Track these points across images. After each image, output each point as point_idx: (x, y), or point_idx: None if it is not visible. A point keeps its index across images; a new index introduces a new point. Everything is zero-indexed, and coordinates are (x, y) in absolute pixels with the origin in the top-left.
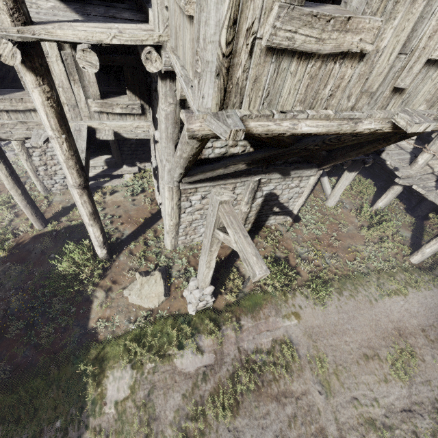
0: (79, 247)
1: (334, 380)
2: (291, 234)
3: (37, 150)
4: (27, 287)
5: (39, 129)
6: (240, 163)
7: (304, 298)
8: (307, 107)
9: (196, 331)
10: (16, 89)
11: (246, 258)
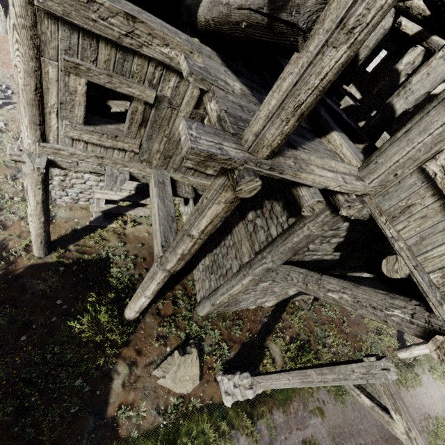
0: (103, 302)
1: None
2: (312, 313)
3: None
4: (20, 345)
5: (113, 167)
6: None
7: (326, 392)
8: None
9: (232, 430)
10: (107, 119)
11: None
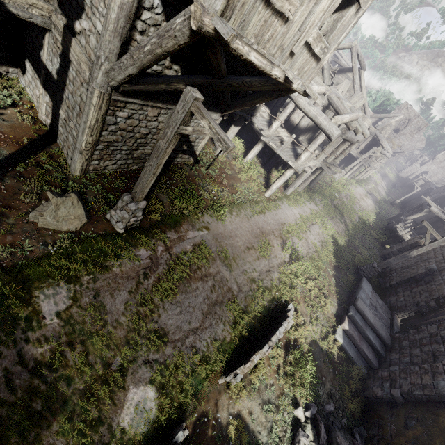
0: None
1: (233, 262)
2: (194, 172)
3: None
4: None
5: None
6: (182, 83)
7: (210, 216)
8: (257, 42)
9: (129, 245)
10: None
11: (221, 137)
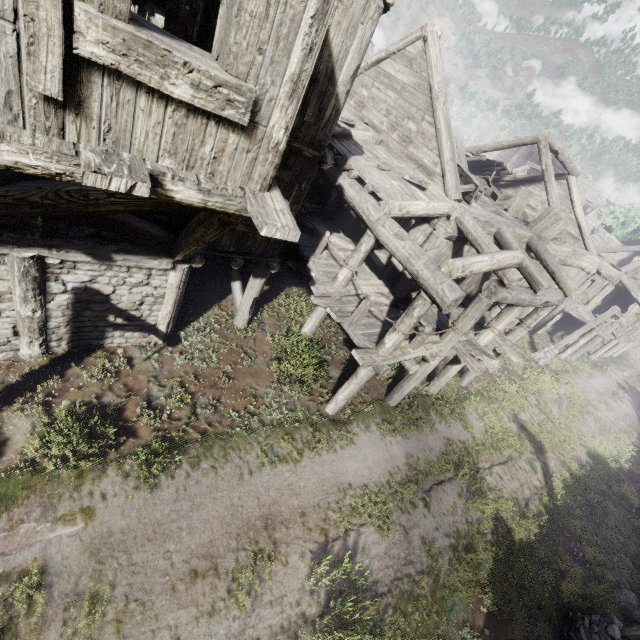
0: None
1: (108, 634)
2: (153, 364)
3: None
4: None
5: None
6: None
7: (119, 477)
8: None
9: None
10: None
11: None
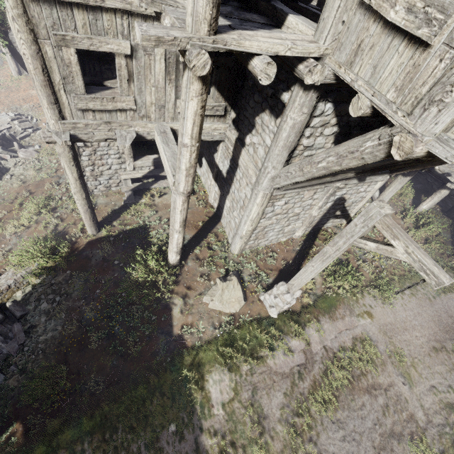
0: (149, 253)
1: (413, 371)
2: None
3: (87, 149)
4: (97, 296)
5: (121, 130)
6: (350, 172)
7: (372, 298)
8: None
9: (282, 333)
10: (103, 87)
11: (426, 268)
